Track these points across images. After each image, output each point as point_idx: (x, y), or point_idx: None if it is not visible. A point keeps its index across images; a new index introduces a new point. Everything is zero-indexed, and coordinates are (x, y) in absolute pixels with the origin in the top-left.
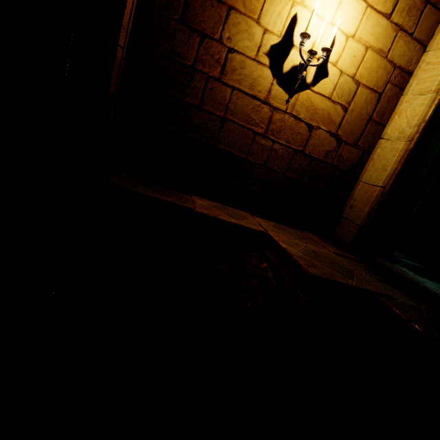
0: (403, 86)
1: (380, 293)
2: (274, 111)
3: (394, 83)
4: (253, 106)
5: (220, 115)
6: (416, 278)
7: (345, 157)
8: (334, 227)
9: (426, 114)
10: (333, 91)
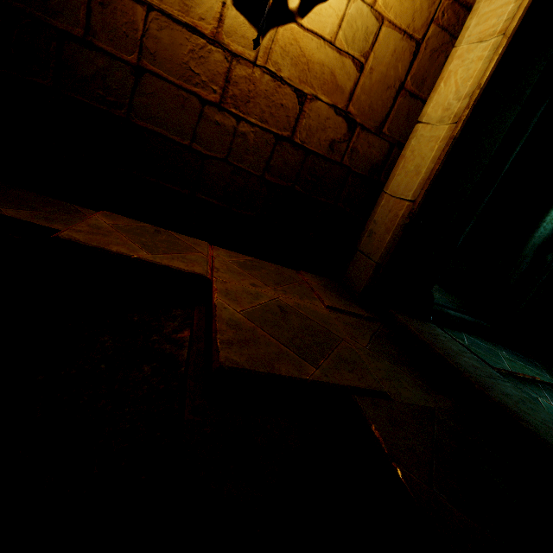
0: (456, 30)
1: (363, 390)
2: (234, 61)
3: (441, 24)
4: (192, 48)
5: (130, 61)
6: (451, 346)
7: (362, 153)
8: (347, 264)
9: (484, 73)
10: (338, 29)
